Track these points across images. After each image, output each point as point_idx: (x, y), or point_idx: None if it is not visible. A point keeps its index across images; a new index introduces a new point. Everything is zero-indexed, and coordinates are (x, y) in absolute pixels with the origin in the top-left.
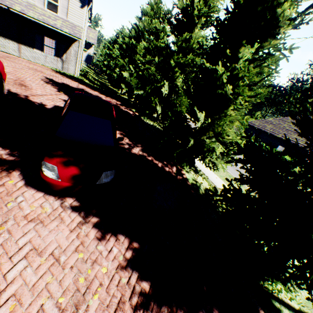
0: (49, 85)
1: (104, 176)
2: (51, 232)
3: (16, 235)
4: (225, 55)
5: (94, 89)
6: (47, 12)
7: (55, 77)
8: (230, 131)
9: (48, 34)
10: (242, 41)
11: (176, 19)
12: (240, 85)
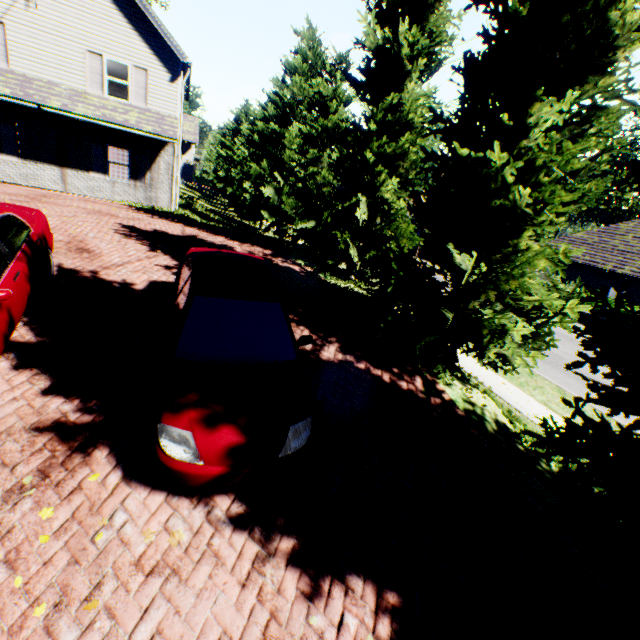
0: (131, 240)
1: (292, 434)
2: (200, 595)
3: (126, 619)
4: (499, 125)
5: (214, 231)
6: (110, 102)
7: (139, 221)
8: (532, 283)
9: (115, 142)
10: (536, 91)
11: (366, 70)
12: (547, 184)
